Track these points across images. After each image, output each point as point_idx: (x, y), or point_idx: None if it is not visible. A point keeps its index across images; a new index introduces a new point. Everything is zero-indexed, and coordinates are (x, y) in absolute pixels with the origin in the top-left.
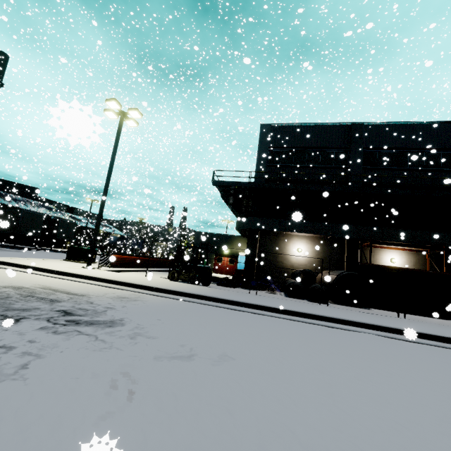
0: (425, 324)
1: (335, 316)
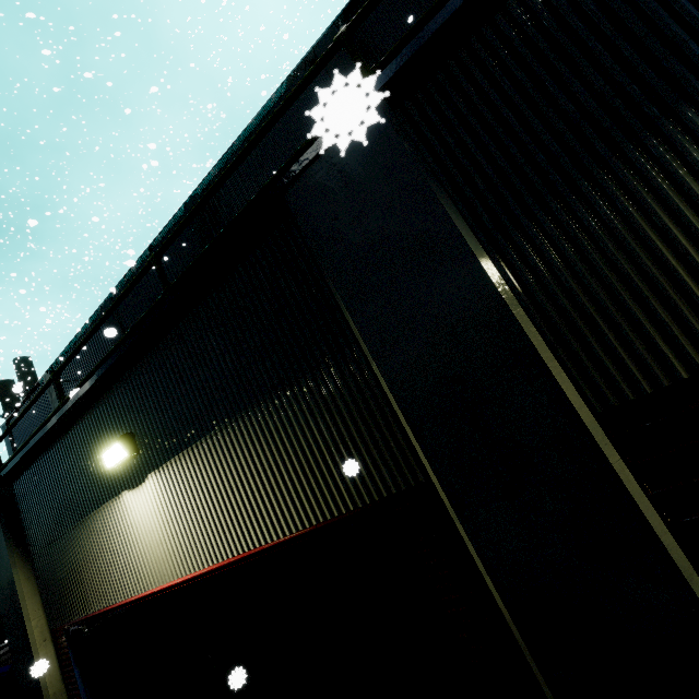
0: None
1: None
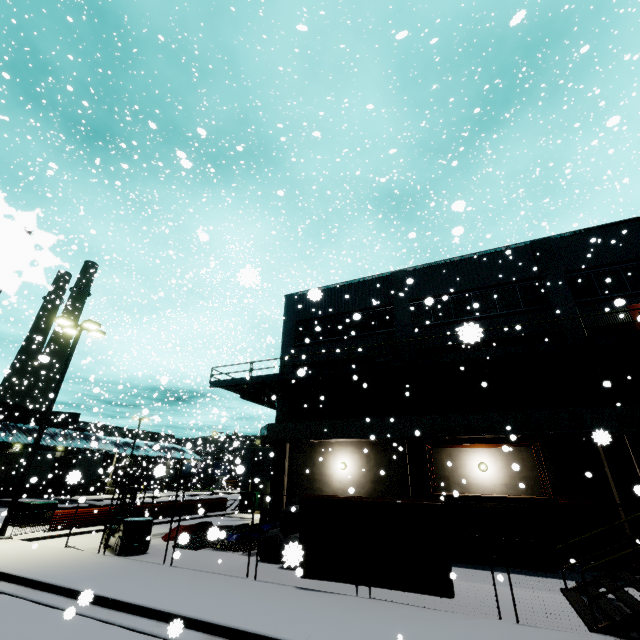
0: (366, 609)
1: (168, 608)
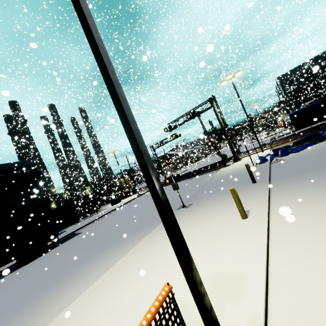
0: None
1: None
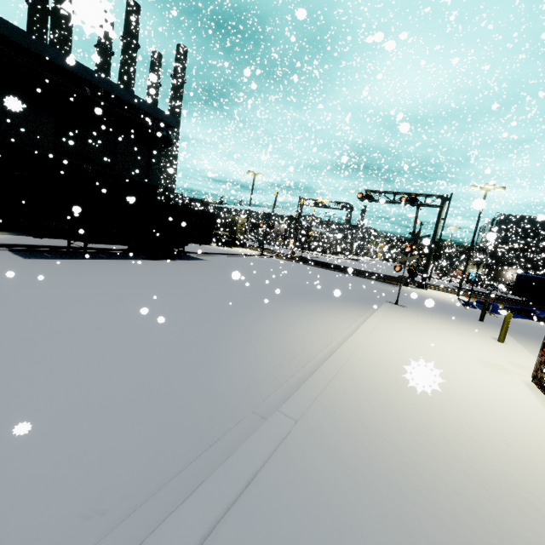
0: None
1: None
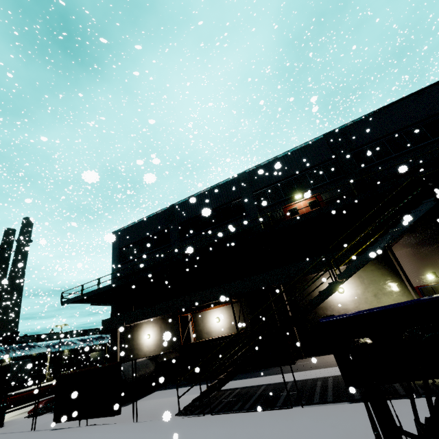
0: (67, 434)
1: None
